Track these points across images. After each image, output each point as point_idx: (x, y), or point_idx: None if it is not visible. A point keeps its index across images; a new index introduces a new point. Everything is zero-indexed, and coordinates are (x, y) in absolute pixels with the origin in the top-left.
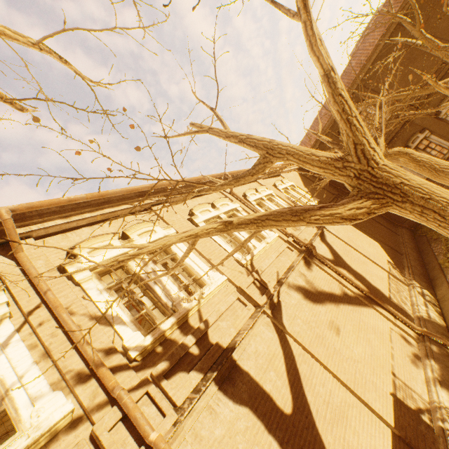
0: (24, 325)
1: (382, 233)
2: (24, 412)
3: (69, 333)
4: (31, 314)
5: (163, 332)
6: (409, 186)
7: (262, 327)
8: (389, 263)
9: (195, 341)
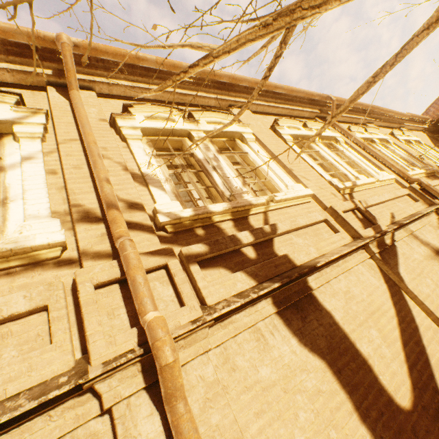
0: (53, 153)
1: None
2: (11, 225)
3: (92, 167)
4: (63, 143)
5: (209, 212)
6: None
7: (361, 267)
8: None
9: (252, 240)
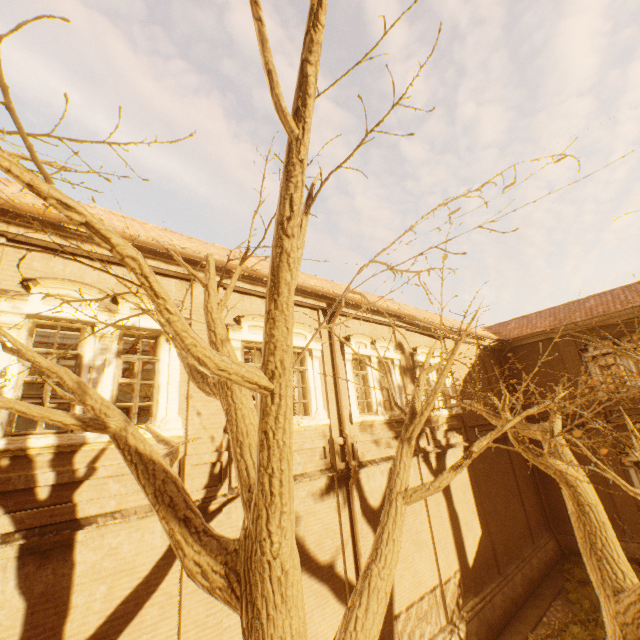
0: None
1: (508, 523)
2: None
3: None
4: None
5: (25, 447)
6: (260, 627)
7: (159, 526)
8: (462, 571)
9: (53, 483)
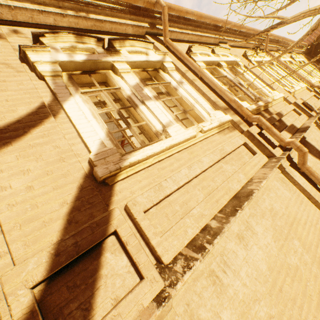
0: (182, 78)
1: None
2: (204, 114)
3: (213, 85)
4: (186, 73)
5: (260, 106)
6: None
7: (314, 130)
8: None
9: (278, 118)
